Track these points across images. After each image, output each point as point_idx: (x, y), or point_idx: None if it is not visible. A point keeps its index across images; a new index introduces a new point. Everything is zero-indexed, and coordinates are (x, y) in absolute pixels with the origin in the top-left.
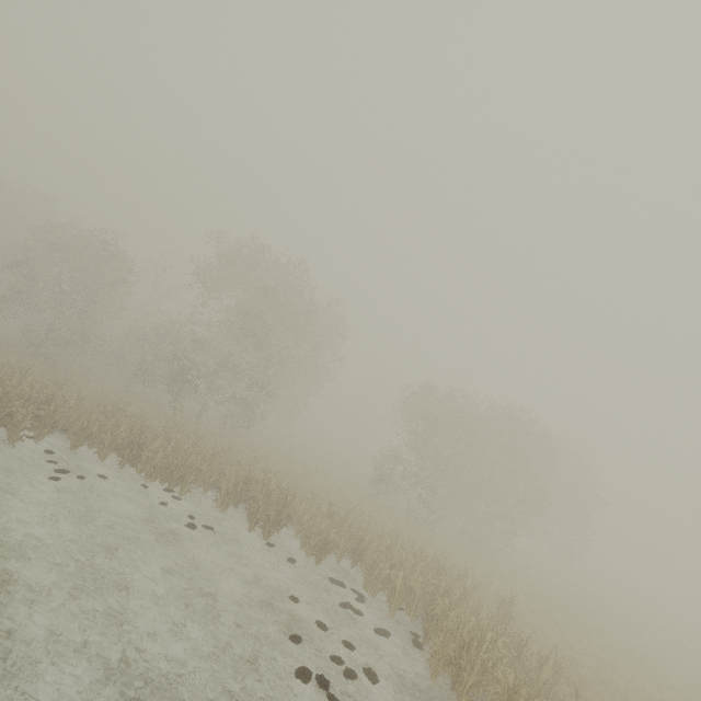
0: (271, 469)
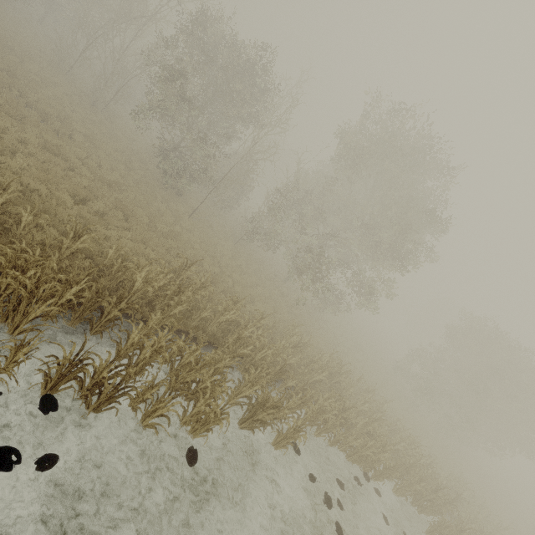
0: (355, 369)
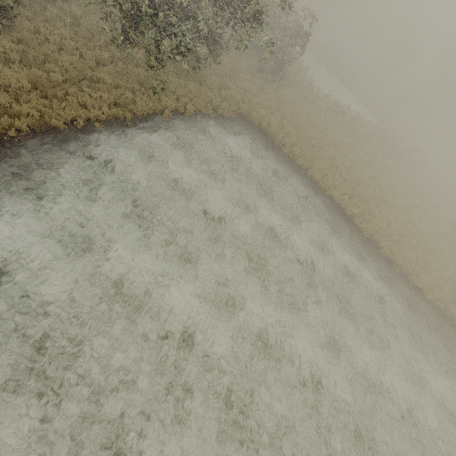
0: None
